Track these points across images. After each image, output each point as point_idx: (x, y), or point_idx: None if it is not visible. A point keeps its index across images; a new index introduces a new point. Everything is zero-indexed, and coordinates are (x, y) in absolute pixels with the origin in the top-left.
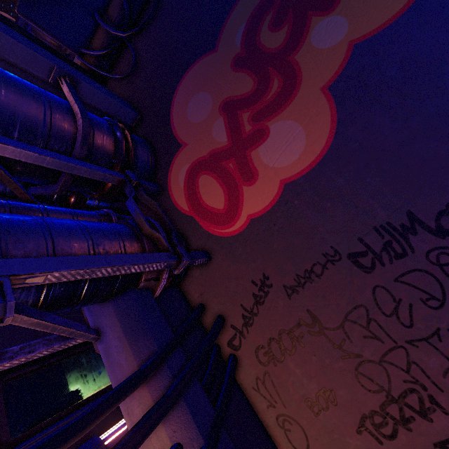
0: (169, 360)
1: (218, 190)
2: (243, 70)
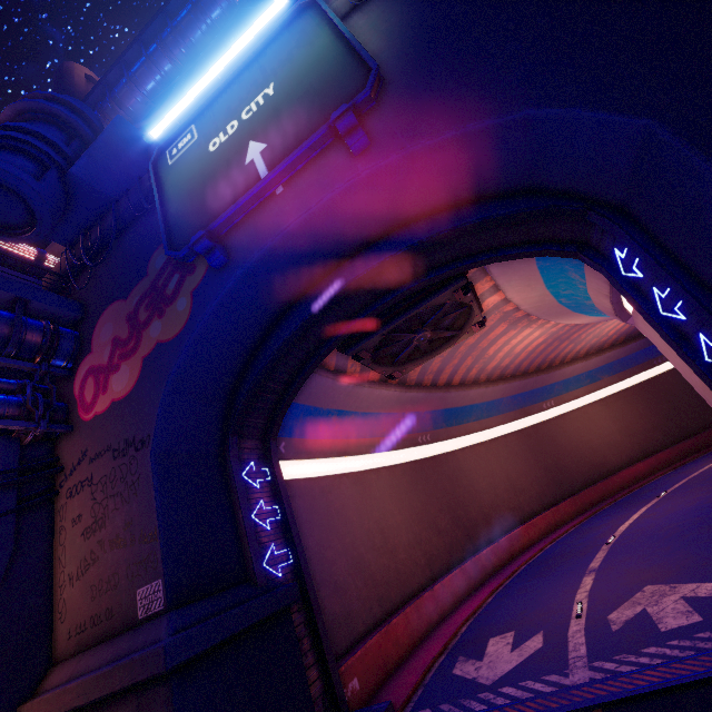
0: (5, 475)
1: (92, 390)
2: (128, 324)
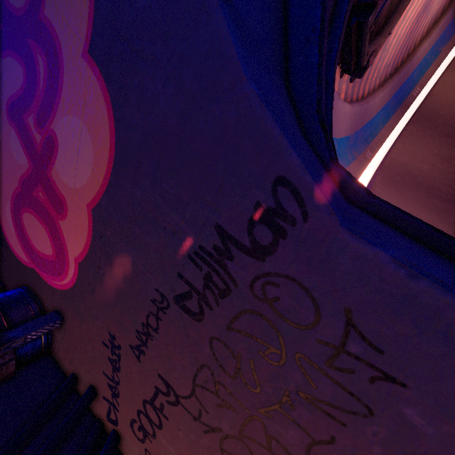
0: None
1: (41, 230)
2: (8, 52)
